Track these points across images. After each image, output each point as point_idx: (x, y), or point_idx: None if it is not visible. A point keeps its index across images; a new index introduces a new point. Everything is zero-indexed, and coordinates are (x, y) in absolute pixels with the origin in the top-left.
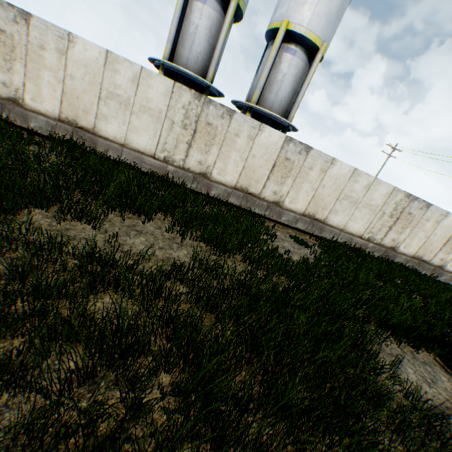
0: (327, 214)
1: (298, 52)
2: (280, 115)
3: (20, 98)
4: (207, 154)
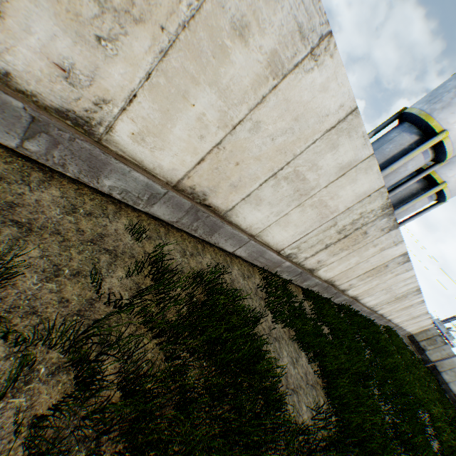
0: (395, 319)
1: (431, 199)
2: None
3: (347, 289)
4: (388, 305)
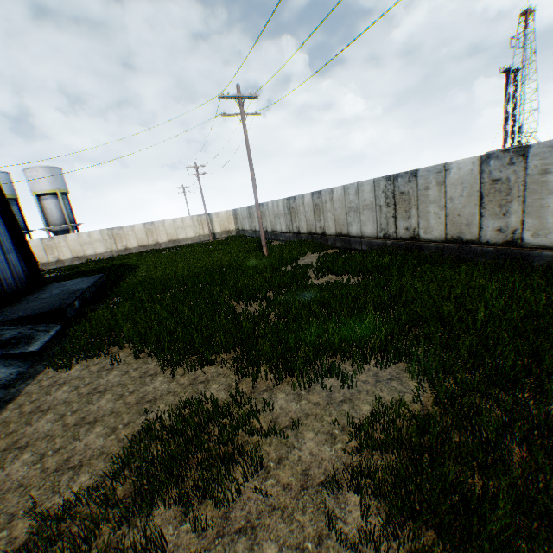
0: (84, 253)
1: (50, 198)
2: (64, 223)
3: None
4: None
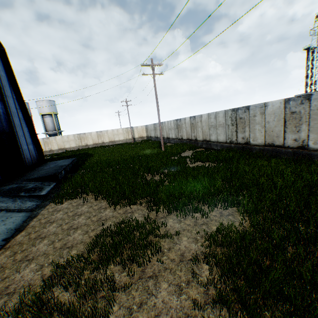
0: (64, 146)
1: (48, 116)
2: (55, 130)
3: None
4: None
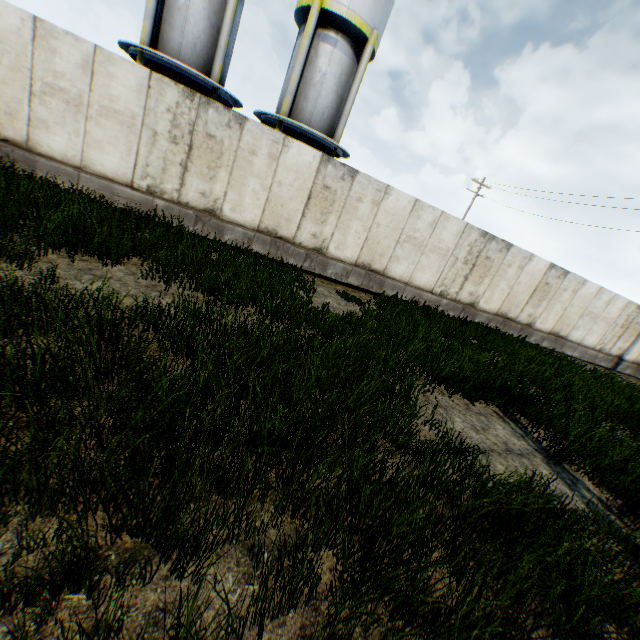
0: (386, 263)
1: (340, 43)
2: (323, 133)
3: None
4: (213, 181)
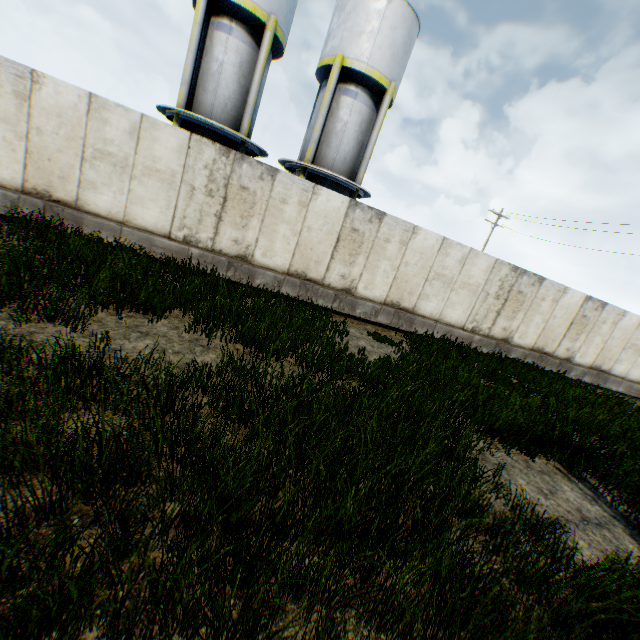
0: (416, 300)
1: (360, 95)
2: (345, 176)
3: None
4: (246, 229)
